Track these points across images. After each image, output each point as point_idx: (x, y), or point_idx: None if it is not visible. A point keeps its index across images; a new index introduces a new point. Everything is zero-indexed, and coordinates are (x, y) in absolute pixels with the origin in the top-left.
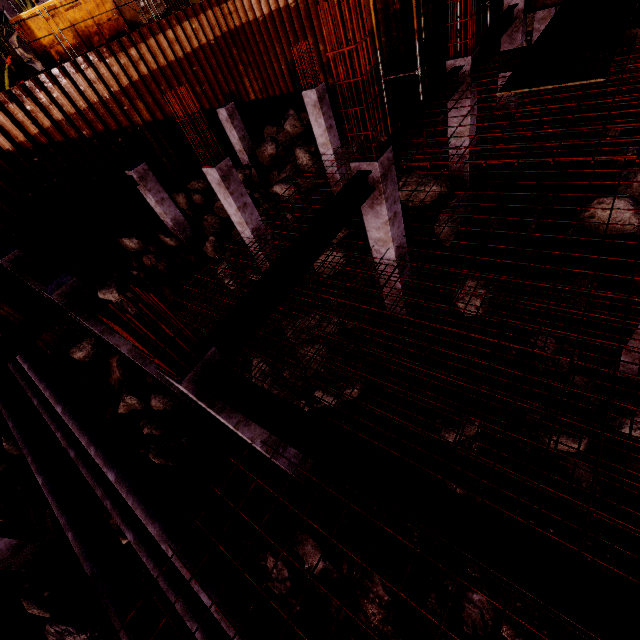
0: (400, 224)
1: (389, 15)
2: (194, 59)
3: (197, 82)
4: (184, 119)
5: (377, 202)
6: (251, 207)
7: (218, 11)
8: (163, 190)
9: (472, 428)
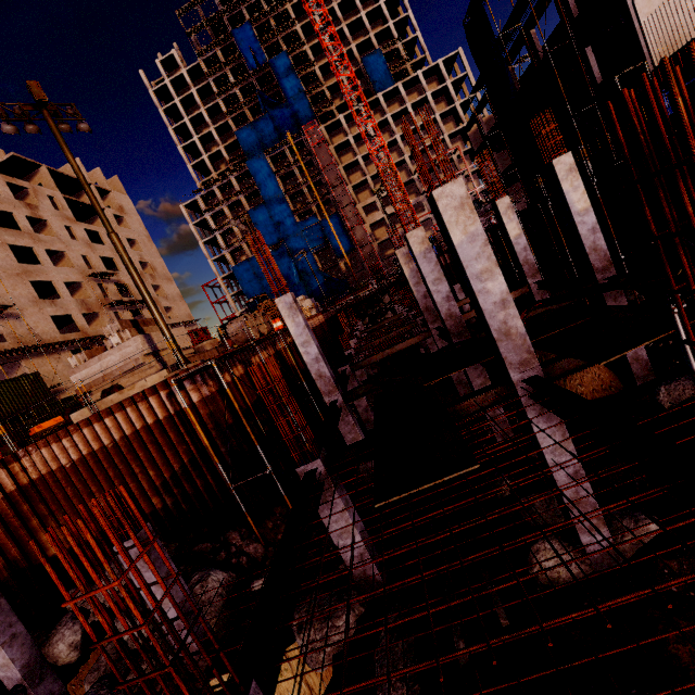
0: None
1: (223, 430)
2: None
3: None
4: None
5: None
6: None
7: (3, 472)
8: None
9: None
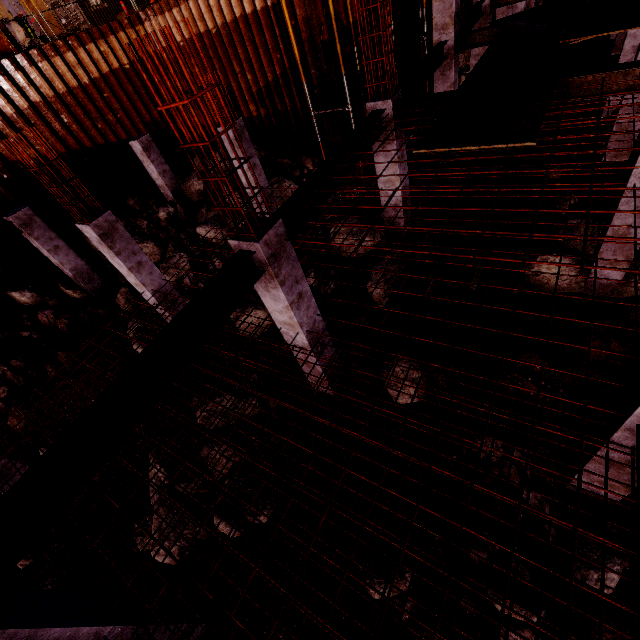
0: (310, 303)
1: (317, 46)
2: (104, 85)
3: (109, 110)
4: (35, 169)
5: (271, 285)
6: (149, 265)
7: (133, 33)
8: (57, 237)
9: (402, 582)
